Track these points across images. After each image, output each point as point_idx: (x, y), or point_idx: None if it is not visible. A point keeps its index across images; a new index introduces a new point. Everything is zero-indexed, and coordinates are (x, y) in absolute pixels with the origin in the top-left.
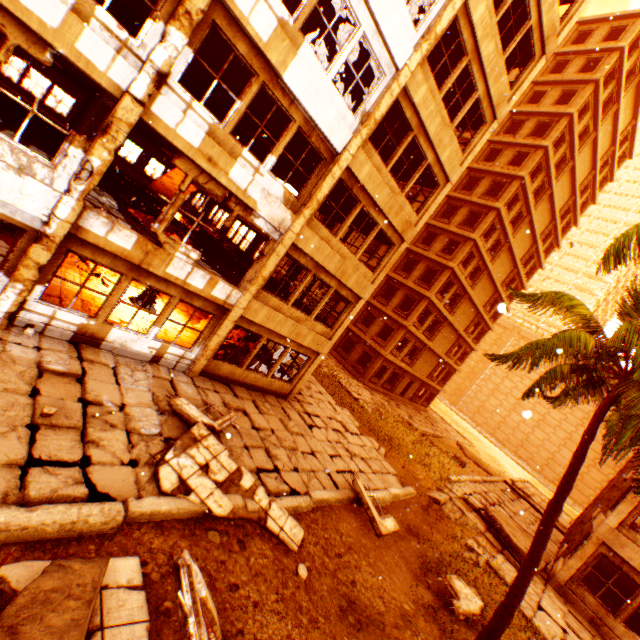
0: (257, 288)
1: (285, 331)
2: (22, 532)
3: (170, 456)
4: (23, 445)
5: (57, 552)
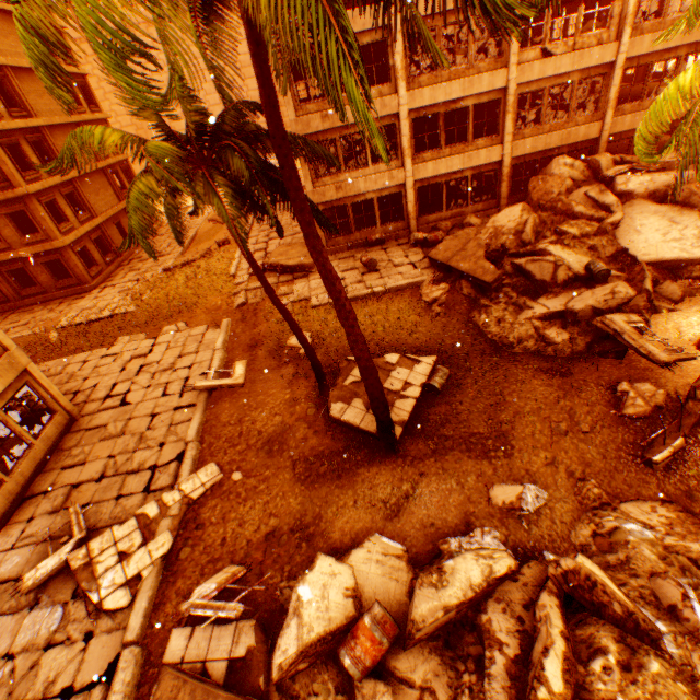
0: None
1: None
2: None
3: (97, 597)
4: None
5: None
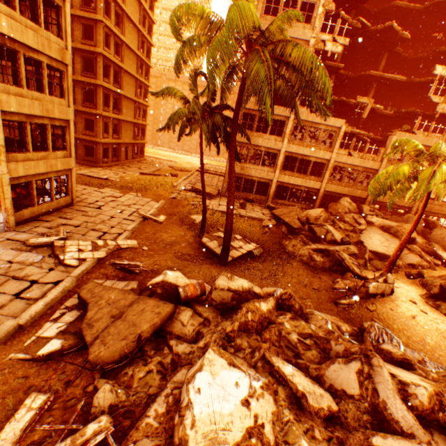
0: (5, 155)
1: (43, 170)
2: (53, 301)
3: (63, 257)
4: (4, 295)
5: (70, 297)
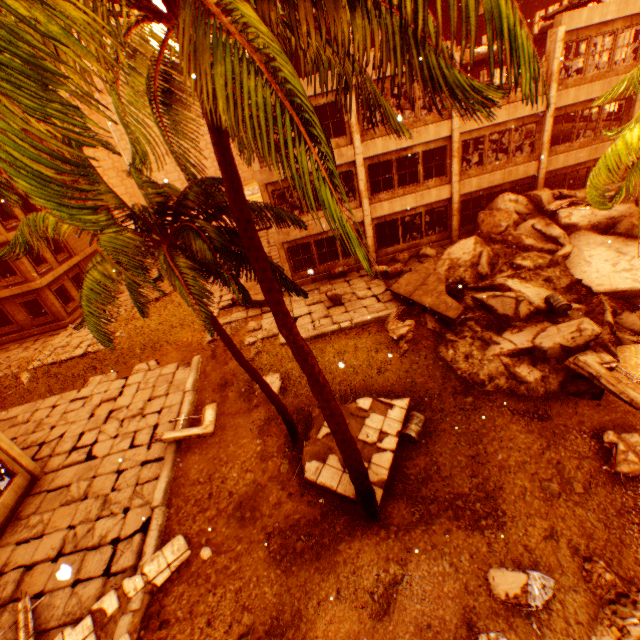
0: None
1: None
2: None
3: None
4: None
5: None
